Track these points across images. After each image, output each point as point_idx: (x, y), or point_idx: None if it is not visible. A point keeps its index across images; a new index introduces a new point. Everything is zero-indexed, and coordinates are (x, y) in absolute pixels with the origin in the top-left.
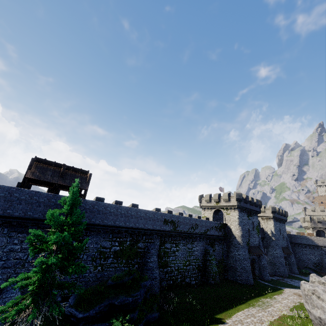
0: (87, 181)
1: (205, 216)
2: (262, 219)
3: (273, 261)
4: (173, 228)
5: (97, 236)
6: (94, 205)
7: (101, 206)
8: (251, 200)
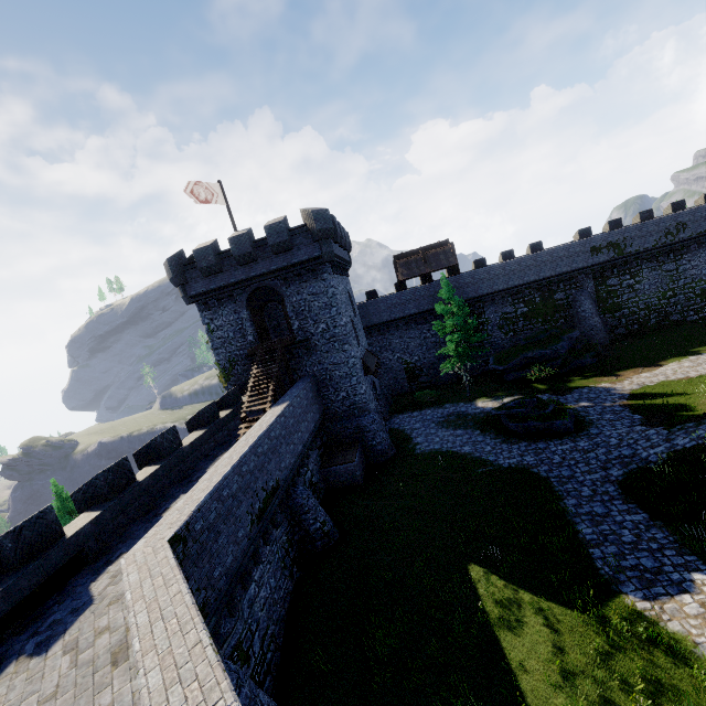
0: (452, 253)
1: None
2: None
3: None
4: (616, 254)
5: (492, 305)
6: (473, 276)
7: (482, 274)
8: None
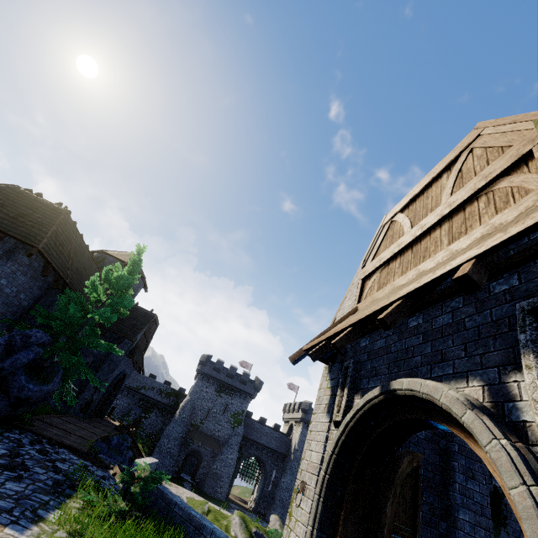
0: None
1: None
2: (295, 423)
3: (276, 495)
4: None
5: None
6: None
7: None
8: (228, 370)
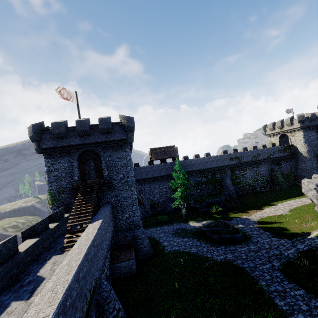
0: (176, 151)
1: (272, 142)
2: None
3: None
4: (238, 162)
5: (192, 176)
6: (185, 162)
7: (188, 162)
8: None
